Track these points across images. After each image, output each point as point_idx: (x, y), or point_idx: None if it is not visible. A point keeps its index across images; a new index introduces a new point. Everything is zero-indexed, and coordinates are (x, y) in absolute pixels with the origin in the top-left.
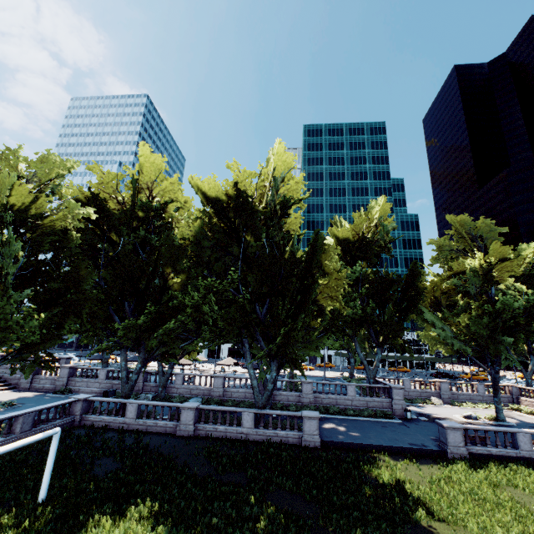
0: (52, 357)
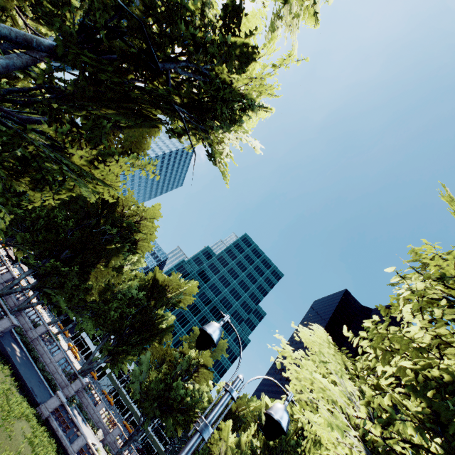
0: None
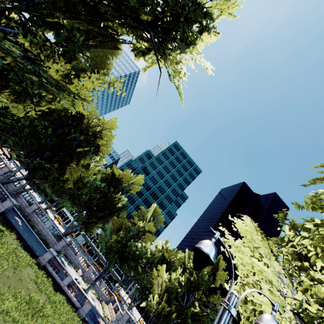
0: None
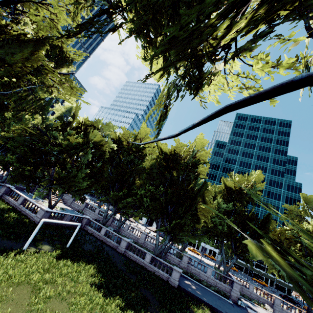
0: (84, 197)
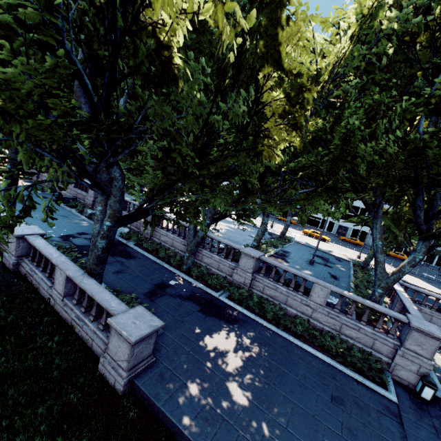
0: None
